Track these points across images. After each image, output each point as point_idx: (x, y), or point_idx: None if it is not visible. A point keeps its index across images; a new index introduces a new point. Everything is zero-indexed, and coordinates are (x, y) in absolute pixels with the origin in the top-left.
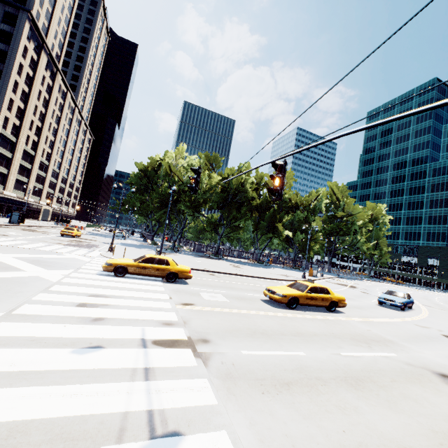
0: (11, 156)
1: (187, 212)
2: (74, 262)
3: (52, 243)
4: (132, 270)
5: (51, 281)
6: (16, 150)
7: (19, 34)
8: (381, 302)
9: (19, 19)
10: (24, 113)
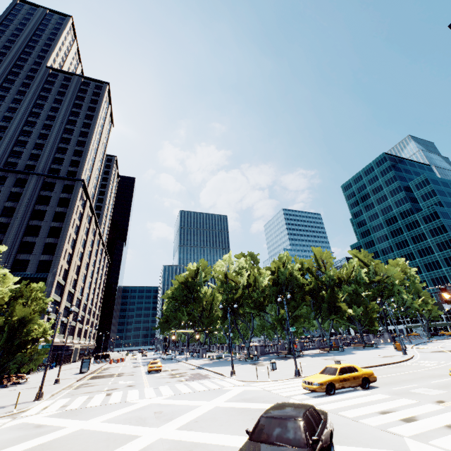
0: (60, 300)
1: (251, 313)
2: (263, 393)
3: (180, 382)
4: (338, 384)
5: None
6: (64, 293)
7: (75, 197)
8: None
9: (75, 188)
10: (71, 256)
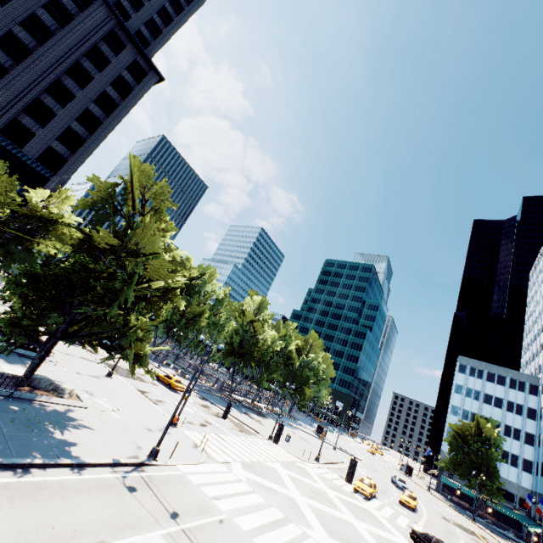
0: None
1: (250, 363)
2: (332, 483)
3: (244, 434)
4: (373, 494)
5: (387, 517)
6: None
7: (141, 94)
8: (400, 487)
9: (147, 79)
10: None
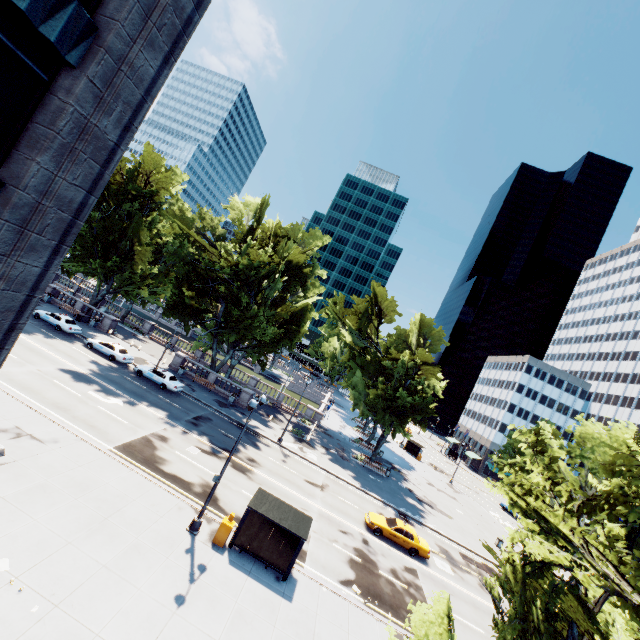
0: None
1: None
2: None
3: None
4: None
5: None
6: None
7: None
8: None
9: None
10: None
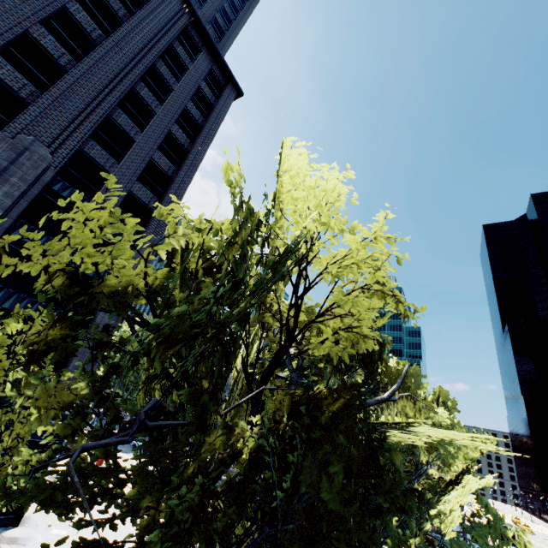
0: None
1: None
2: None
3: None
4: None
5: None
6: None
7: (222, 112)
8: None
9: (226, 93)
10: None
